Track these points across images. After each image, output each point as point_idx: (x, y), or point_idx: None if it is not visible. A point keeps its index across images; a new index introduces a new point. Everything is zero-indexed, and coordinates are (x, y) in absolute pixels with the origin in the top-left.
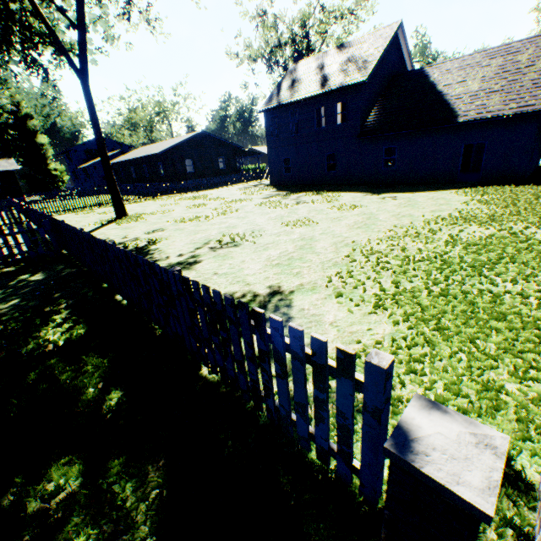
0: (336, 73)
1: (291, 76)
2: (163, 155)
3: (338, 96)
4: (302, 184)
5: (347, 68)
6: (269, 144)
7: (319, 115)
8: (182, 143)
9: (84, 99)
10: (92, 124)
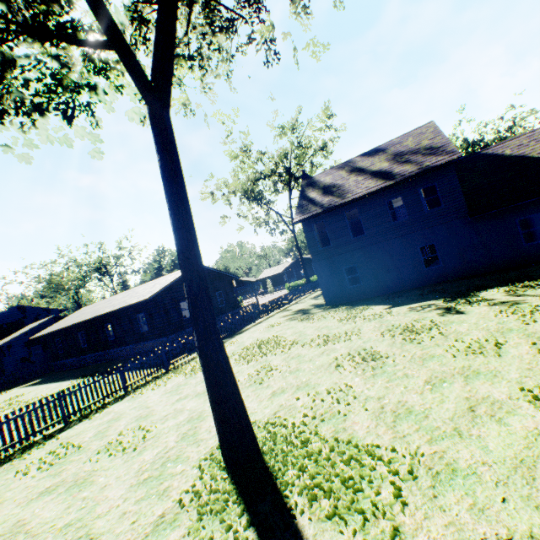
0: (392, 166)
1: (314, 187)
2: (148, 301)
3: (420, 181)
4: (385, 294)
5: (407, 159)
6: (315, 255)
7: (391, 207)
8: (174, 281)
9: (156, 141)
10: (173, 199)
